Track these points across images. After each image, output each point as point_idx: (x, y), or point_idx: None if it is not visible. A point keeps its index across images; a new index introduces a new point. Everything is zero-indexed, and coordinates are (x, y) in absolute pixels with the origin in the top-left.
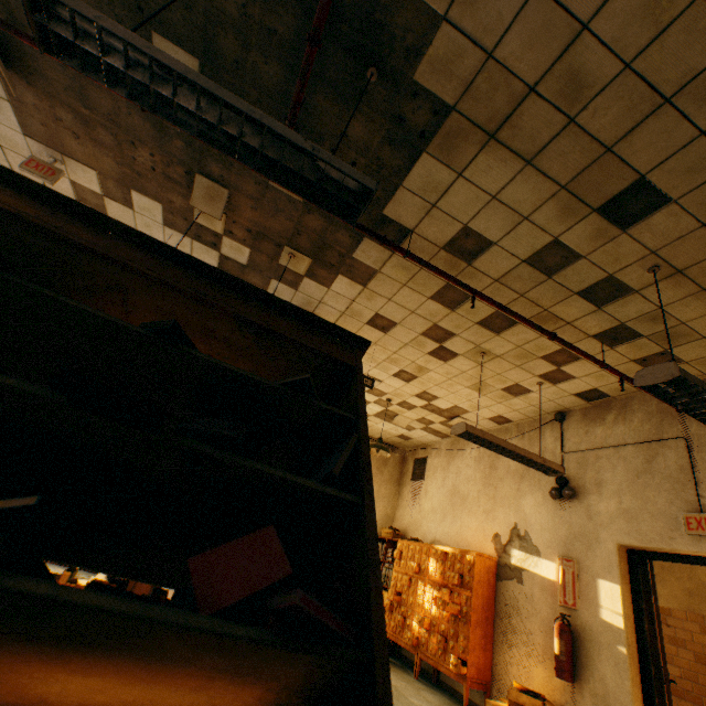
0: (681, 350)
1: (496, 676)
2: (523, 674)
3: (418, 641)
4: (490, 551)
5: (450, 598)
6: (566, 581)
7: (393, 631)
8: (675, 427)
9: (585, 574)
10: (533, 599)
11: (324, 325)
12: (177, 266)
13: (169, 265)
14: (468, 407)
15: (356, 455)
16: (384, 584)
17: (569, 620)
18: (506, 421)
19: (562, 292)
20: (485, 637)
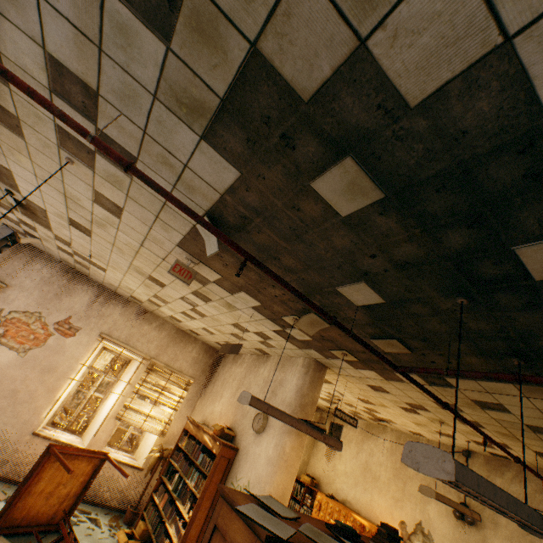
0: None
1: None
2: None
3: None
4: None
5: None
6: None
7: None
8: None
9: None
10: None
11: None
12: None
13: None
14: (398, 423)
15: None
16: None
17: None
18: (420, 435)
19: (534, 437)
20: None
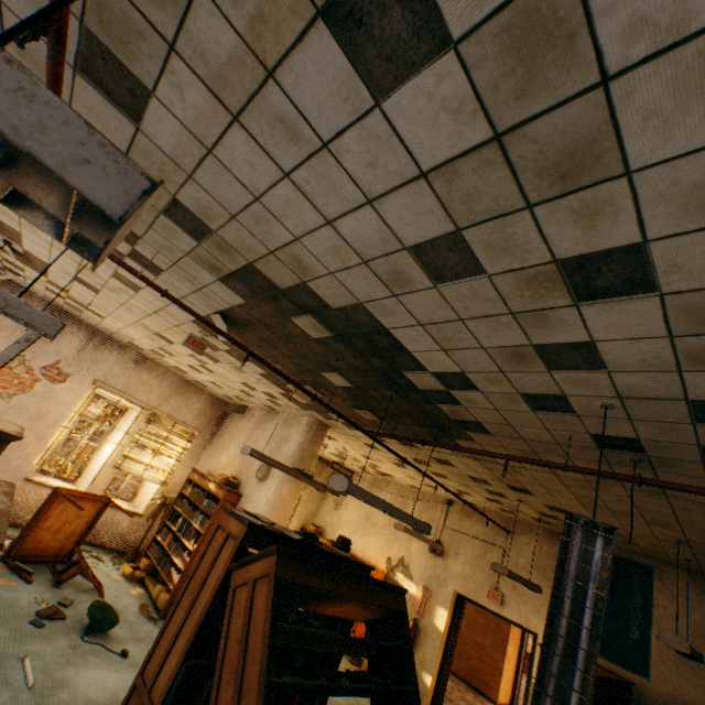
0: (519, 514)
1: None
2: None
3: None
4: (383, 566)
5: None
6: (422, 601)
7: None
8: (502, 541)
9: (433, 599)
10: None
11: (397, 588)
12: (362, 582)
13: (361, 584)
14: (398, 477)
15: (412, 665)
16: None
17: (418, 620)
18: (417, 488)
19: (478, 485)
20: None
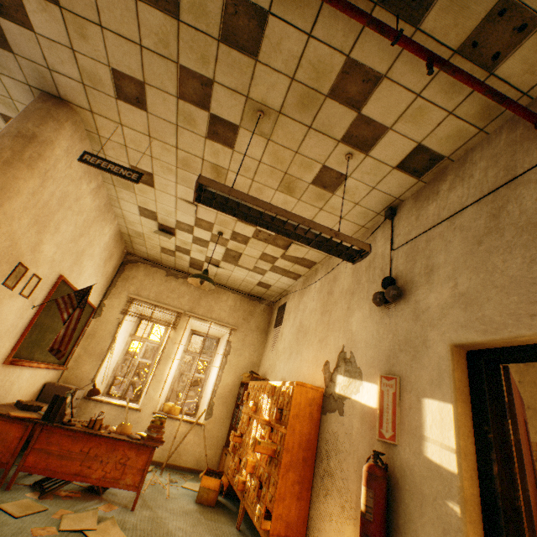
0: None
1: (310, 533)
2: (334, 534)
3: (244, 486)
4: (319, 381)
5: (271, 437)
6: (384, 407)
7: (232, 475)
8: (536, 151)
9: (408, 394)
10: (351, 434)
11: None
12: None
13: None
14: None
15: None
16: (237, 426)
17: (387, 461)
18: None
19: None
20: (301, 482)
